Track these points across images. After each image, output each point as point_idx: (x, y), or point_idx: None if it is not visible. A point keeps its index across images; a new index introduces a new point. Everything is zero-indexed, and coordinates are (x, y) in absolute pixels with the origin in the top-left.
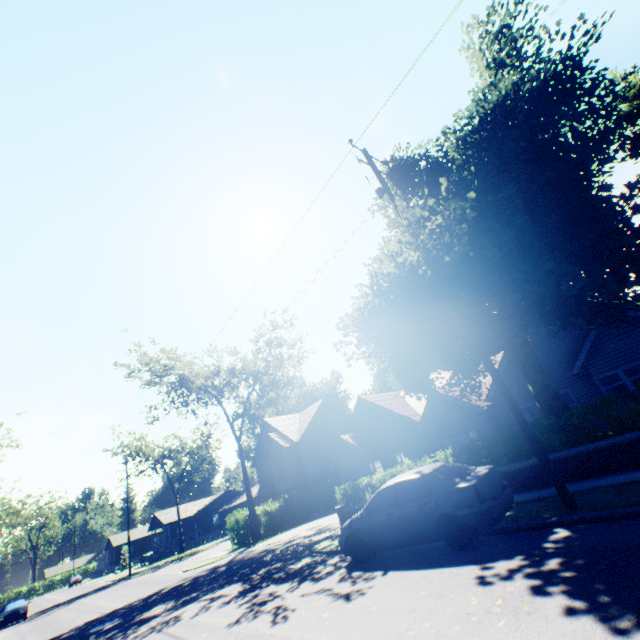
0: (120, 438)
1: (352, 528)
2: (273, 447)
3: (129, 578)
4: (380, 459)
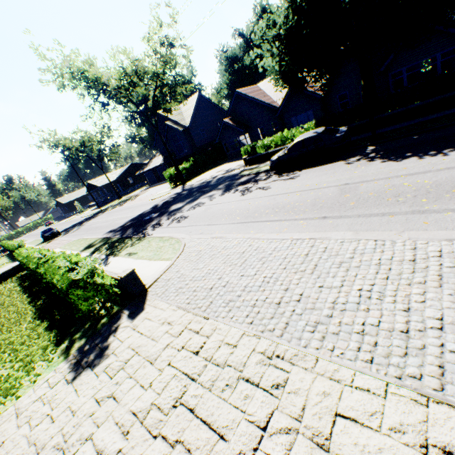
0: (41, 136)
1: (279, 160)
2: (170, 132)
3: (104, 212)
4: (248, 133)
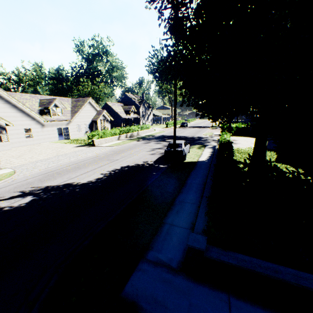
0: None
1: None
2: None
3: (209, 128)
4: None
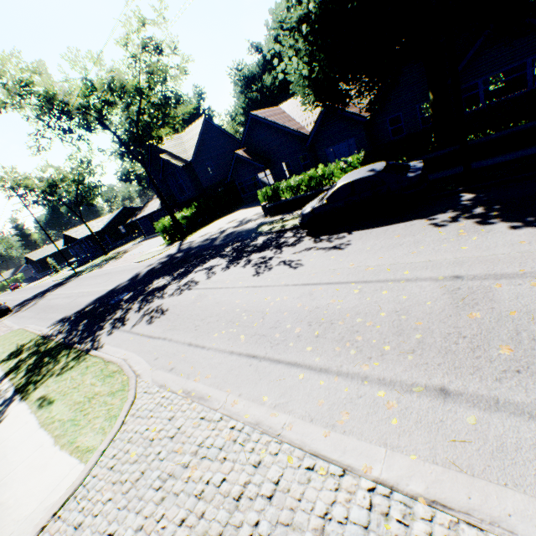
0: None
1: (314, 214)
2: (167, 168)
3: (79, 276)
4: (270, 169)
